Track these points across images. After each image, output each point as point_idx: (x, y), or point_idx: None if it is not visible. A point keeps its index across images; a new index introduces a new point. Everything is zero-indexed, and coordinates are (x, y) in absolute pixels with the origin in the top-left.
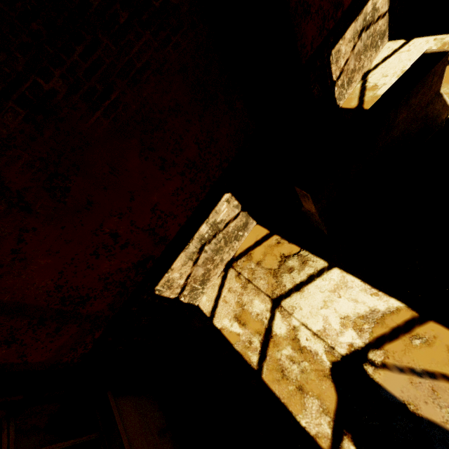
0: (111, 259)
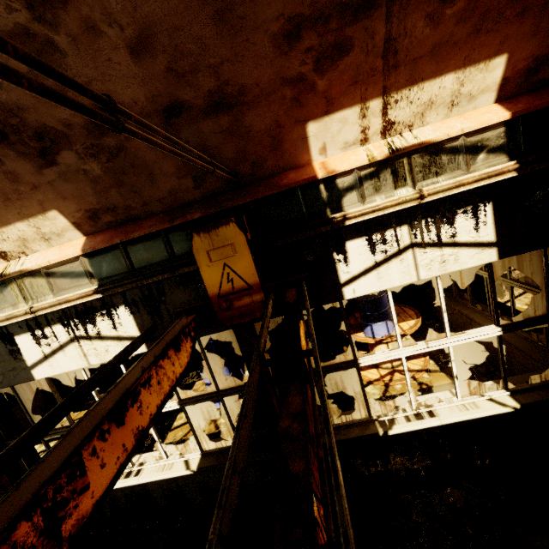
0: None
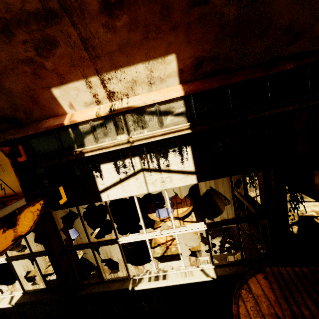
0: None
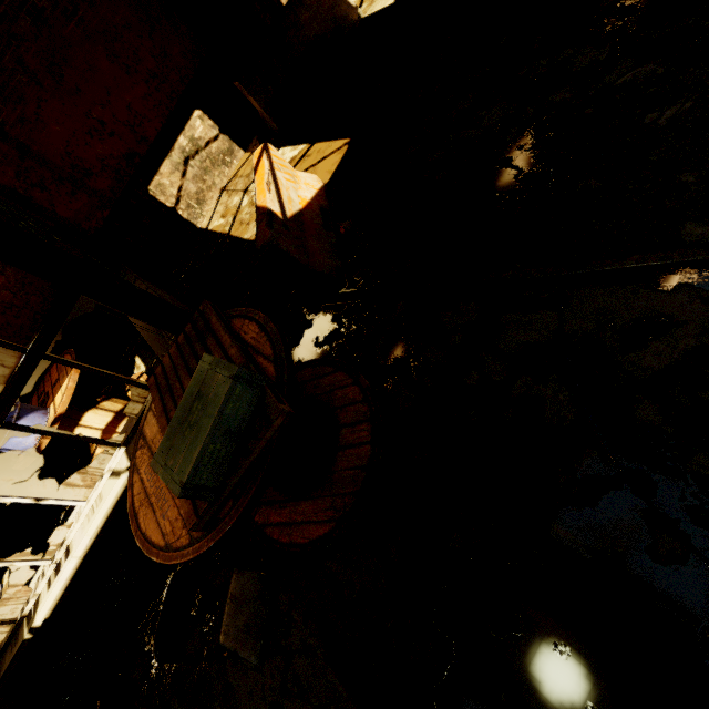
0: (104, 143)
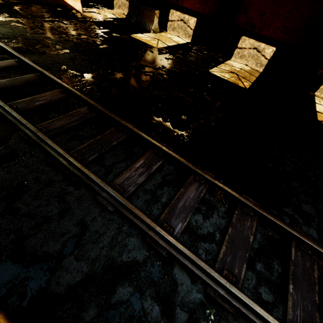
0: None
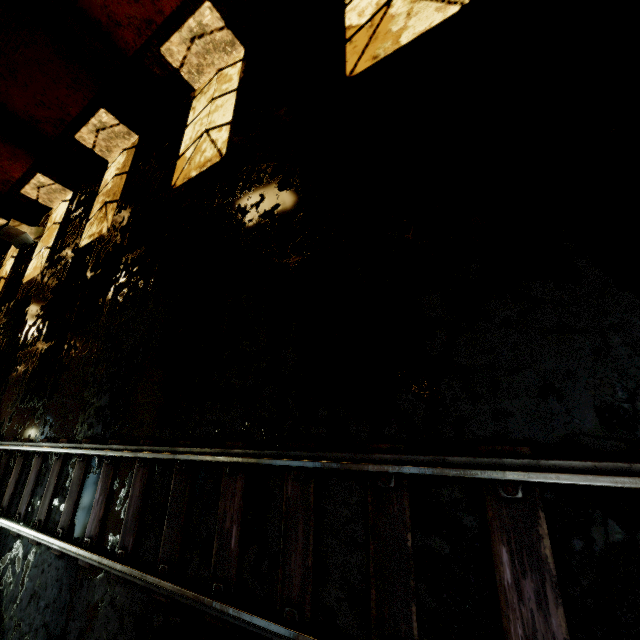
0: None
